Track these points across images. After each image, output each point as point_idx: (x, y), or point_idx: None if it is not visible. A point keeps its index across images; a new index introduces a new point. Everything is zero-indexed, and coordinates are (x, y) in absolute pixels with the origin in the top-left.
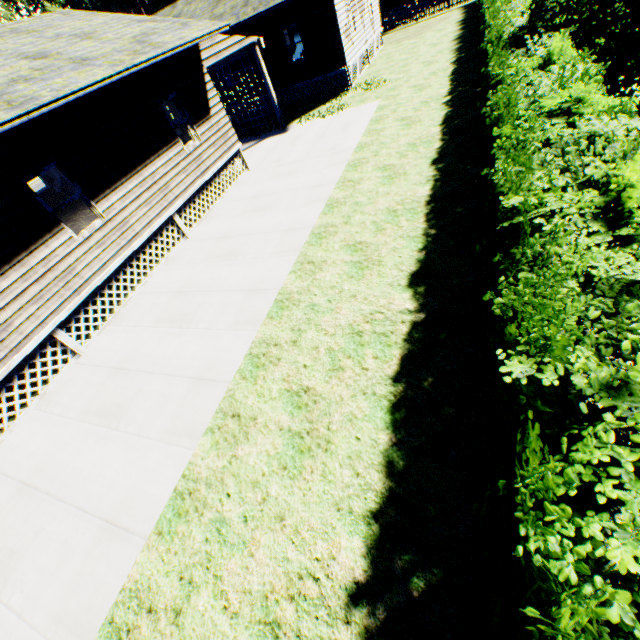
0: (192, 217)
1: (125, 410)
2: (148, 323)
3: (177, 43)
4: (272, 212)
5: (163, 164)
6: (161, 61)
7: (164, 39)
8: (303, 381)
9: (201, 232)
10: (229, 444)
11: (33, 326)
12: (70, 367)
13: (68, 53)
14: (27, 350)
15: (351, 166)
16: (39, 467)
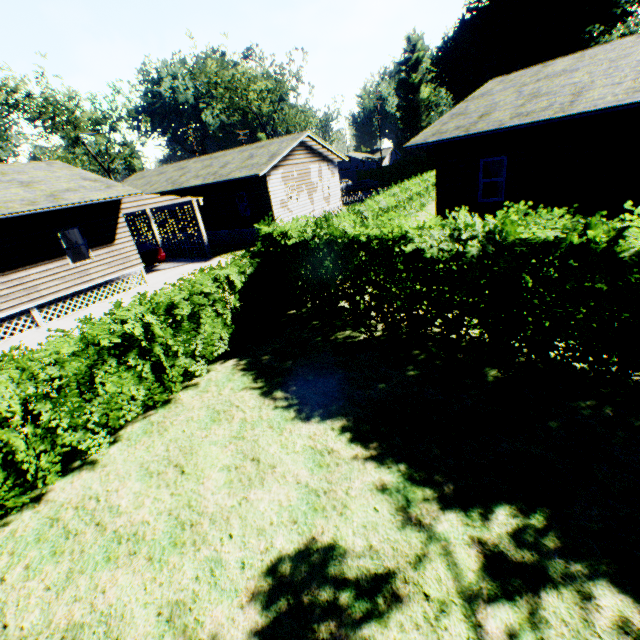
0: (57, 312)
1: None
2: None
3: (75, 201)
4: None
5: (39, 272)
6: (73, 207)
7: (73, 196)
8: None
9: (54, 326)
10: None
11: None
12: None
13: None
14: None
15: None
16: None
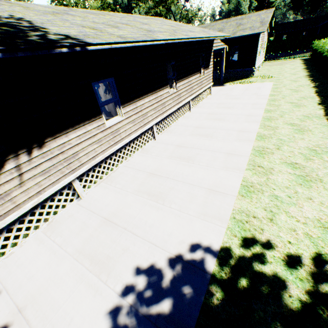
0: (193, 104)
1: (193, 158)
2: (187, 134)
3: (219, 35)
4: (234, 109)
5: (194, 79)
6: (205, 41)
7: (212, 33)
8: (291, 160)
9: (197, 111)
10: (262, 174)
11: (150, 119)
12: (151, 142)
13: (181, 28)
14: (147, 127)
15: (271, 100)
16: (156, 170)
